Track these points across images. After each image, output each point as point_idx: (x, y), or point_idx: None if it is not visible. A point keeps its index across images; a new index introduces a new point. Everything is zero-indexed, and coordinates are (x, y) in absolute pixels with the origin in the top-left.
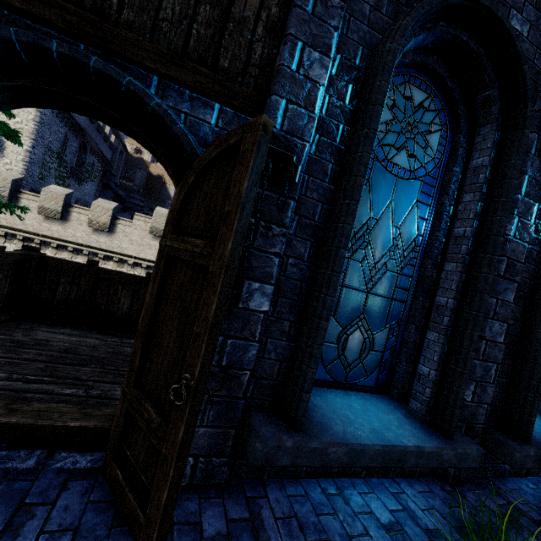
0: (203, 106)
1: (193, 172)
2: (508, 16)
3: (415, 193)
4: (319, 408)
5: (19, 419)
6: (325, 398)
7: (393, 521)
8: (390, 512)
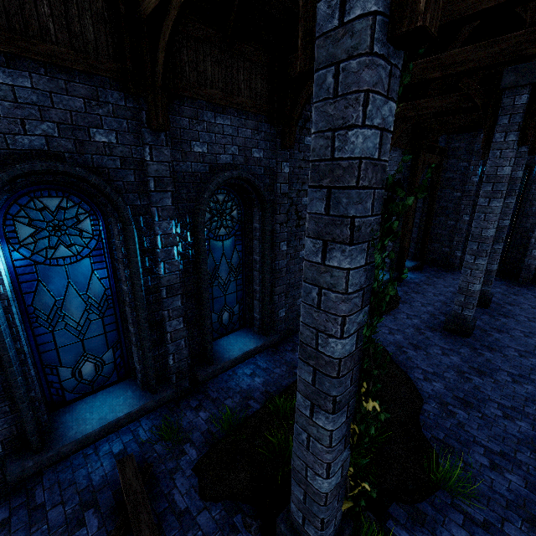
0: None
1: None
2: (90, 136)
3: (88, 266)
4: (64, 424)
5: None
6: (74, 411)
7: (122, 449)
8: (123, 445)
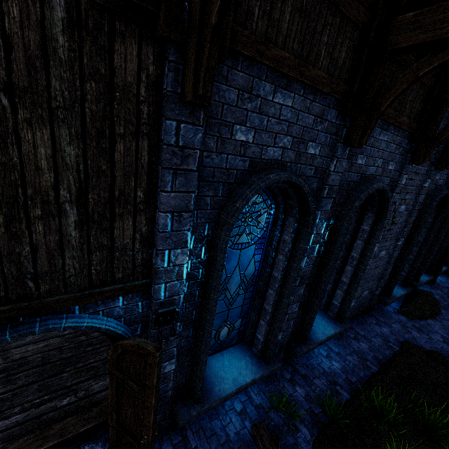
0: (112, 301)
1: (120, 348)
2: (306, 148)
3: (252, 251)
4: (207, 378)
5: (54, 442)
6: (211, 366)
7: (243, 408)
8: (242, 403)
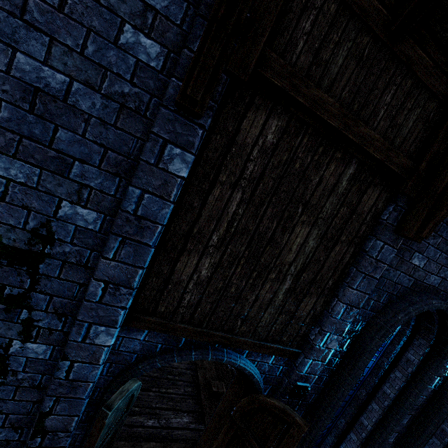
0: (267, 356)
1: (259, 402)
2: None
3: None
4: None
5: None
6: None
7: None
8: None
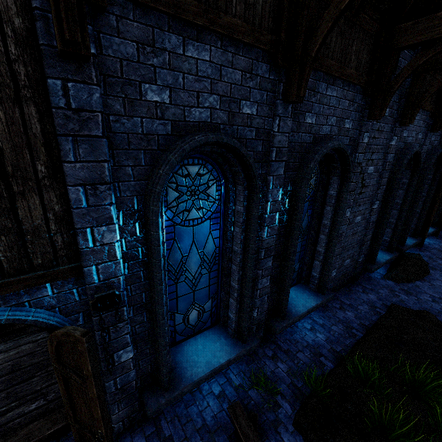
0: (38, 290)
1: (54, 339)
2: (239, 108)
3: (208, 227)
4: (179, 364)
5: None
6: (183, 352)
7: (221, 391)
8: (220, 386)
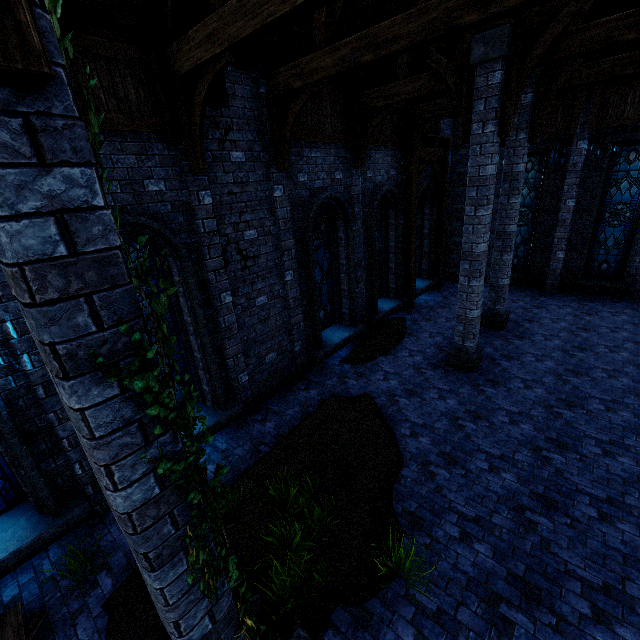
0: None
1: None
2: None
3: None
4: None
5: None
6: None
7: (17, 594)
8: (19, 588)
